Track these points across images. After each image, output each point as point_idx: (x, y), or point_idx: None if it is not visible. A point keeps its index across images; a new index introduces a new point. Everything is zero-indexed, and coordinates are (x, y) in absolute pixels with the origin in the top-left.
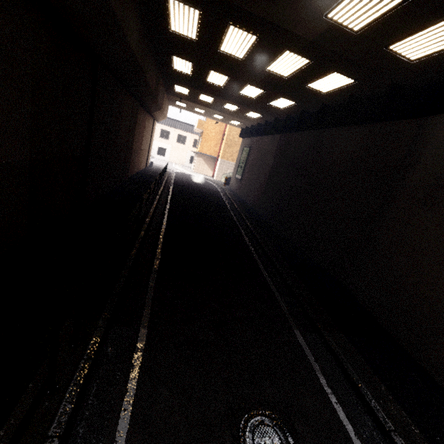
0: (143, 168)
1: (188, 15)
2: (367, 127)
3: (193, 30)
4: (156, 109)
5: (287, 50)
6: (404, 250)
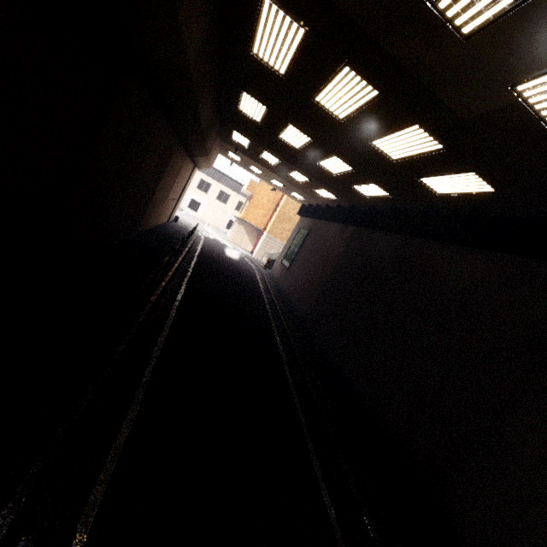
0: (163, 222)
1: (286, 34)
2: (496, 257)
3: (286, 61)
4: (201, 154)
5: (418, 124)
6: None
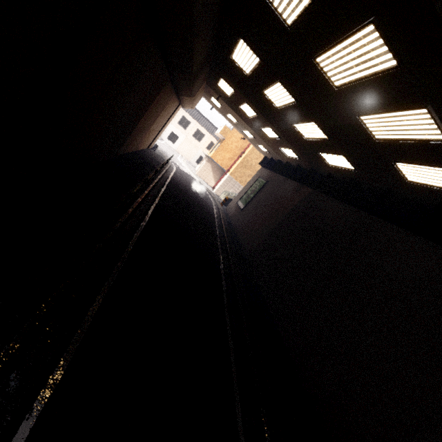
0: (143, 148)
1: None
2: None
3: (299, 8)
4: (187, 94)
5: (427, 107)
6: None
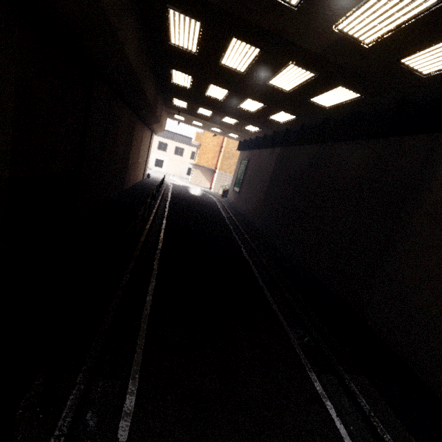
0: (140, 180)
1: (189, 27)
2: (373, 142)
3: (194, 43)
4: (154, 122)
5: (291, 63)
6: (424, 275)
